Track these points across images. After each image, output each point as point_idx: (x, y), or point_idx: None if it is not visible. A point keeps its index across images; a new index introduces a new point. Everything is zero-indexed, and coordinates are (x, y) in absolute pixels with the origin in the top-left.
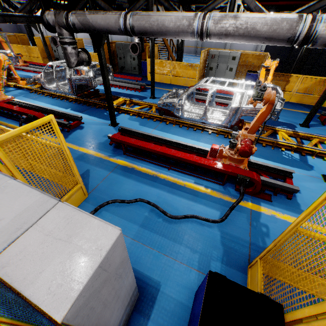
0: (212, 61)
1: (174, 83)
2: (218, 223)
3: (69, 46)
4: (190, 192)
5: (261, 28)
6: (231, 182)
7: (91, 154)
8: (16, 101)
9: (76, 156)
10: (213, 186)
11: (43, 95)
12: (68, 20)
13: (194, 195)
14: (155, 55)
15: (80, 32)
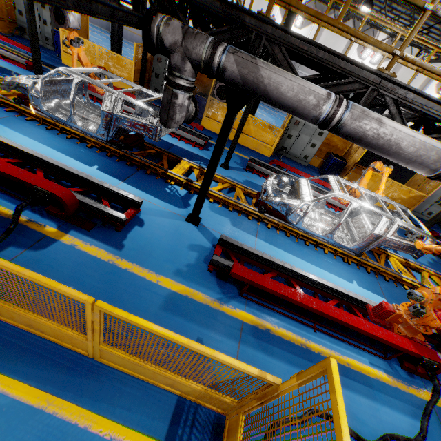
0: (293, 128)
1: (241, 143)
2: None
3: (184, 93)
4: (362, 380)
5: None
6: (390, 352)
7: (187, 296)
8: None
9: (161, 300)
10: (378, 362)
11: (21, 116)
12: (214, 57)
13: (369, 387)
14: None
15: (223, 82)
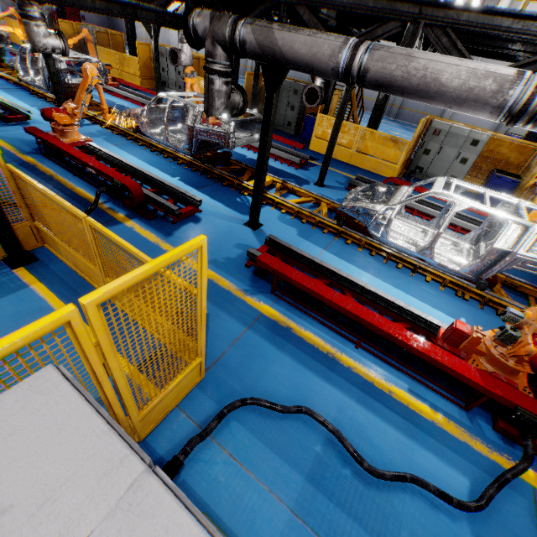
0: (432, 140)
1: (356, 164)
2: (468, 512)
3: (219, 77)
4: (403, 414)
5: None
6: (481, 406)
7: (212, 280)
8: (92, 147)
9: (185, 277)
10: (448, 407)
11: (135, 143)
12: (235, 33)
13: (411, 423)
14: (331, 110)
15: (249, 58)
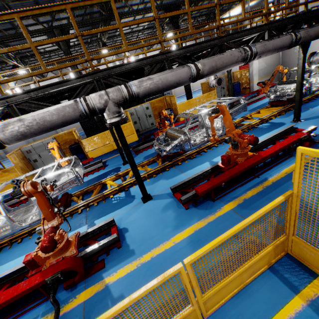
0: (31, 155)
1: None
2: None
3: None
4: None
5: None
6: (61, 282)
7: None
8: None
9: None
10: (37, 311)
11: None
12: None
13: None
14: None
15: None
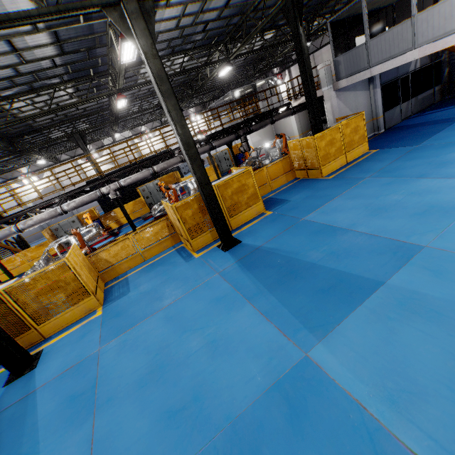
0: (58, 232)
1: None
2: None
3: None
4: None
5: (45, 217)
6: None
7: None
8: None
9: None
10: None
11: None
12: None
13: None
14: None
15: None
